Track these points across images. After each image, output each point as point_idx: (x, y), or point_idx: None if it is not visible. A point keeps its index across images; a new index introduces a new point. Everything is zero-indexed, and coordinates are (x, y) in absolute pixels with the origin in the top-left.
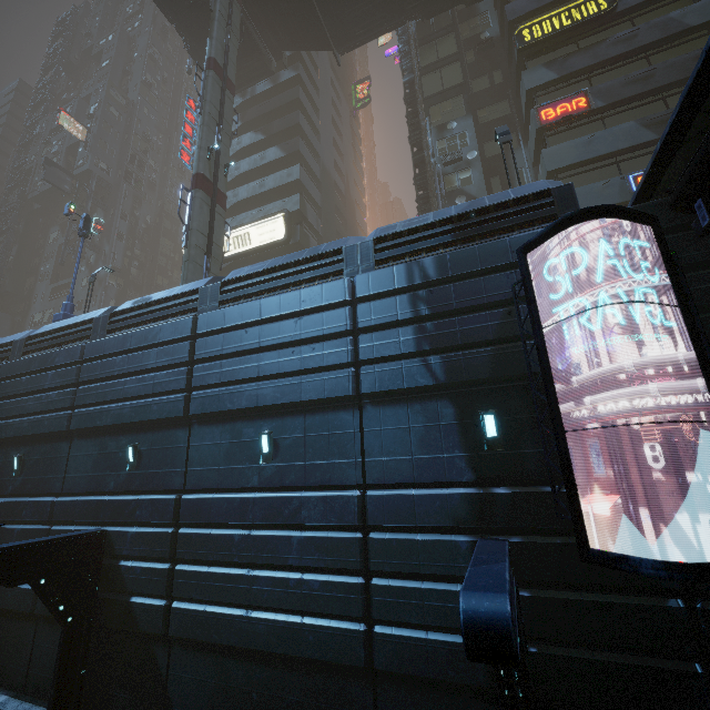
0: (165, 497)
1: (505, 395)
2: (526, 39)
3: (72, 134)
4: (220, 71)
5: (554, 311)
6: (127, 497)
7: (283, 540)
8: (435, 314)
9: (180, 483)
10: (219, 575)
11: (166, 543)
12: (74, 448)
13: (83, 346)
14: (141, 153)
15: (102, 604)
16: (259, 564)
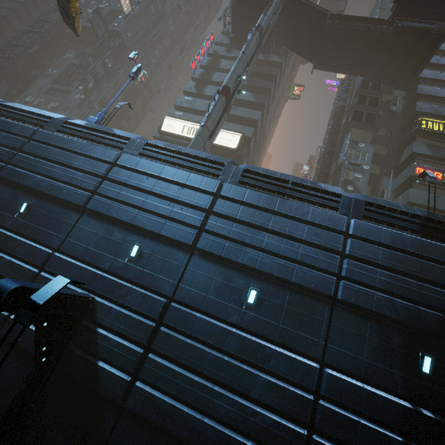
0: (157, 297)
1: (439, 348)
2: (423, 125)
3: (118, 4)
4: (261, 36)
5: None
6: (121, 281)
7: (250, 375)
8: (405, 273)
9: (170, 291)
10: (187, 377)
11: (147, 332)
12: (82, 222)
13: (119, 154)
14: (154, 43)
15: (69, 355)
16: (224, 383)
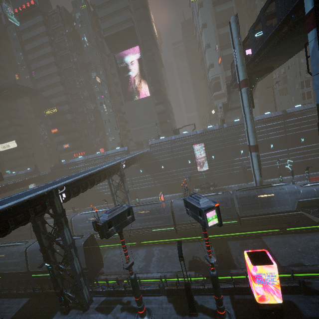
0: None
1: None
2: (46, 114)
3: None
4: None
5: (31, 184)
6: None
7: None
8: None
9: None
10: None
11: None
12: None
13: None
14: None
15: None
16: None
